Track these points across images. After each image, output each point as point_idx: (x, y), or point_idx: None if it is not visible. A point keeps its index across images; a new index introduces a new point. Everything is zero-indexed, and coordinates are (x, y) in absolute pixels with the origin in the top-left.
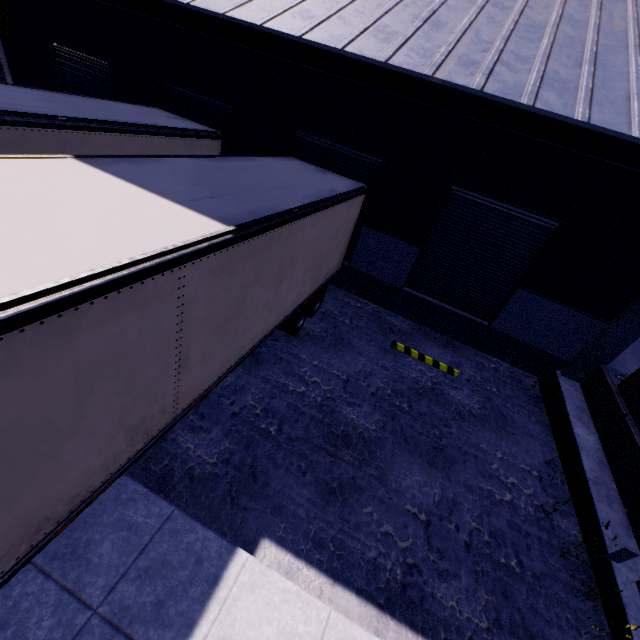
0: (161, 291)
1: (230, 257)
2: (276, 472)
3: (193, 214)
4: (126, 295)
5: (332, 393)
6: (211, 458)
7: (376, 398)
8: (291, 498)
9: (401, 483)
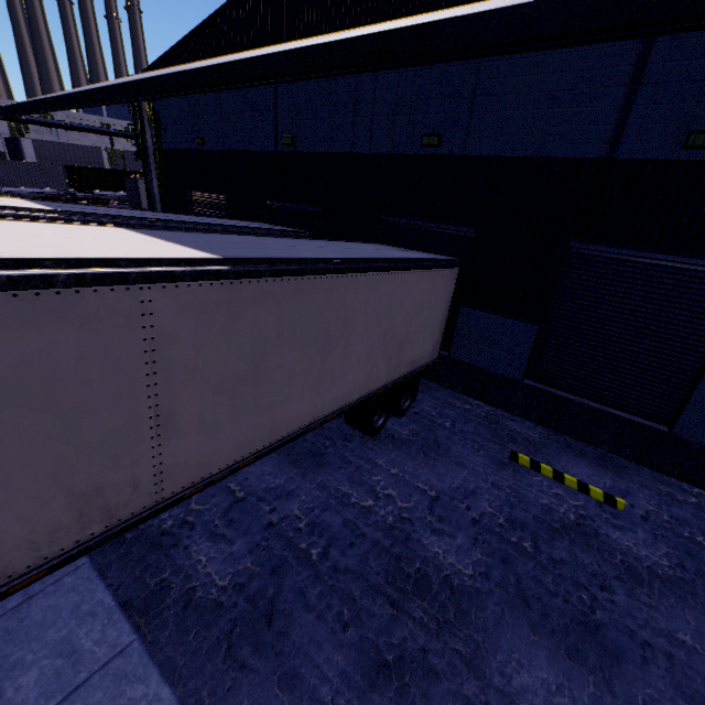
0: (112, 311)
1: (229, 295)
2: (303, 616)
3: (194, 251)
4: (51, 301)
5: (411, 512)
6: (222, 579)
7: (478, 527)
8: (315, 664)
9: (511, 678)
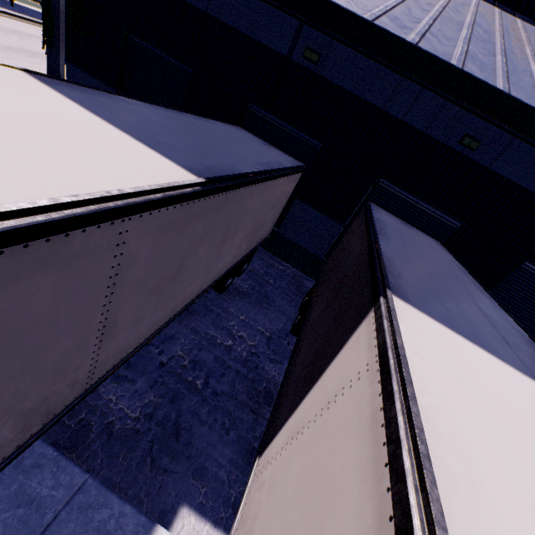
0: None
1: None
2: None
3: None
4: None
5: None
6: None
7: None
8: None
9: None
